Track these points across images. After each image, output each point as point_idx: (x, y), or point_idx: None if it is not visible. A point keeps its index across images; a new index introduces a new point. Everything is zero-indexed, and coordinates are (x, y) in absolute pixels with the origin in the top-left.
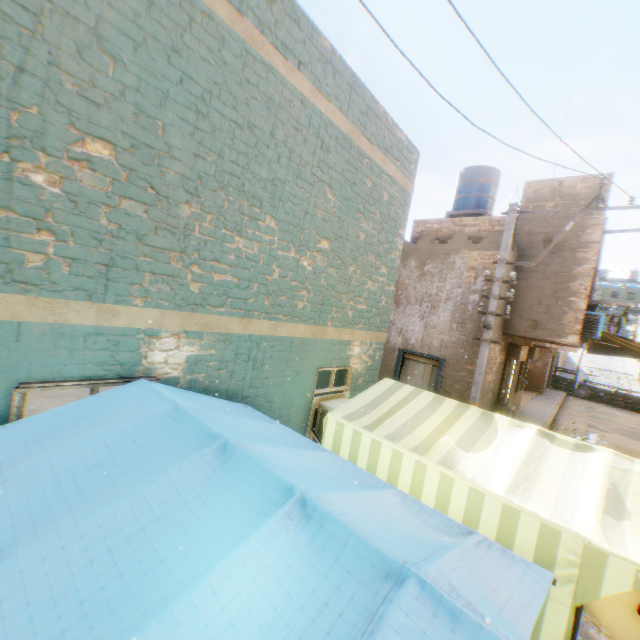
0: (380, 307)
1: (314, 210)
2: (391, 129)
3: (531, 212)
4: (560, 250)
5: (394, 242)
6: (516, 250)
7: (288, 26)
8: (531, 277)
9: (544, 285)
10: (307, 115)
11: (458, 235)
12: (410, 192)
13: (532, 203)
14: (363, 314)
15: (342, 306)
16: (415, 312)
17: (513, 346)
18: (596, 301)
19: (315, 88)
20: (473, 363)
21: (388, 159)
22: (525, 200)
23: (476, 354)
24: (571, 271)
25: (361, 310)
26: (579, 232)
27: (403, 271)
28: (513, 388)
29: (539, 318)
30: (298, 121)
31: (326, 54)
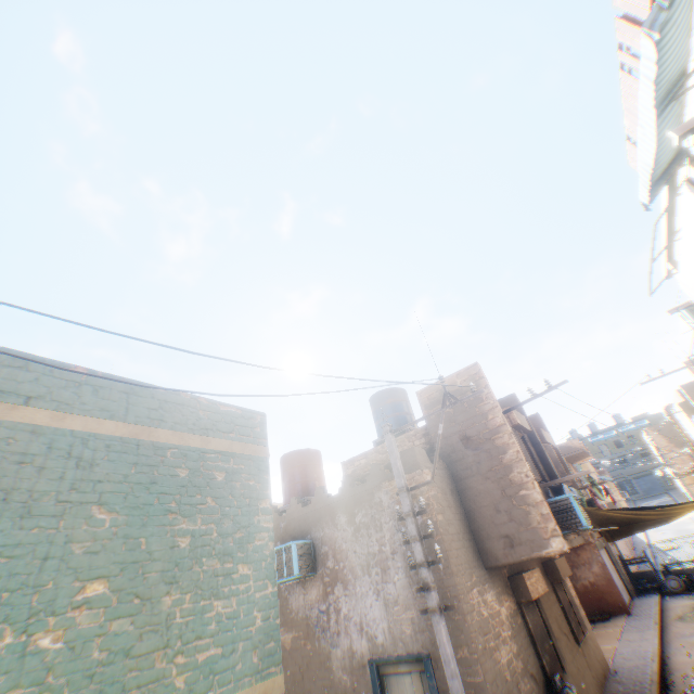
0: (253, 631)
1: (67, 547)
2: (209, 408)
3: (404, 427)
4: (480, 443)
5: (254, 523)
6: (441, 459)
7: (9, 373)
8: (473, 483)
9: (489, 487)
10: (47, 441)
11: (372, 468)
12: (264, 456)
13: (432, 408)
14: (215, 663)
15: (157, 674)
16: (367, 587)
17: (515, 578)
18: (556, 480)
19: (62, 411)
20: (462, 642)
21: (212, 436)
22: (425, 408)
23: (458, 624)
24: (503, 461)
25: (208, 658)
26: (484, 420)
27: (336, 533)
28: (569, 637)
29: (509, 530)
30: (27, 452)
31: (80, 377)
